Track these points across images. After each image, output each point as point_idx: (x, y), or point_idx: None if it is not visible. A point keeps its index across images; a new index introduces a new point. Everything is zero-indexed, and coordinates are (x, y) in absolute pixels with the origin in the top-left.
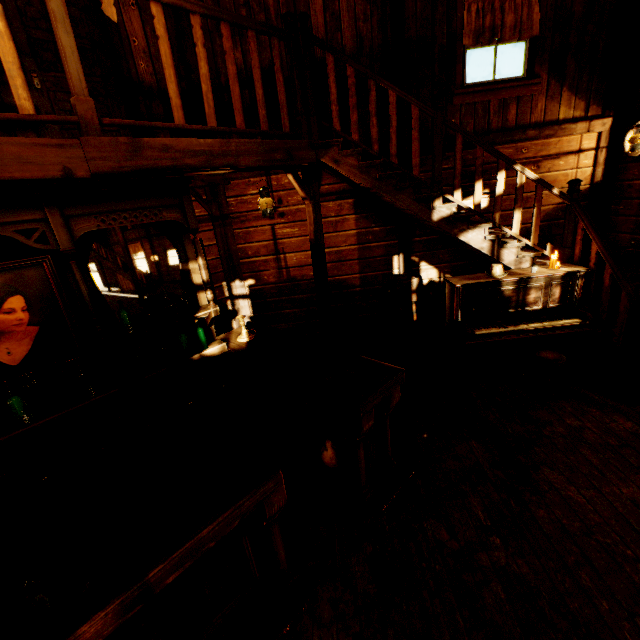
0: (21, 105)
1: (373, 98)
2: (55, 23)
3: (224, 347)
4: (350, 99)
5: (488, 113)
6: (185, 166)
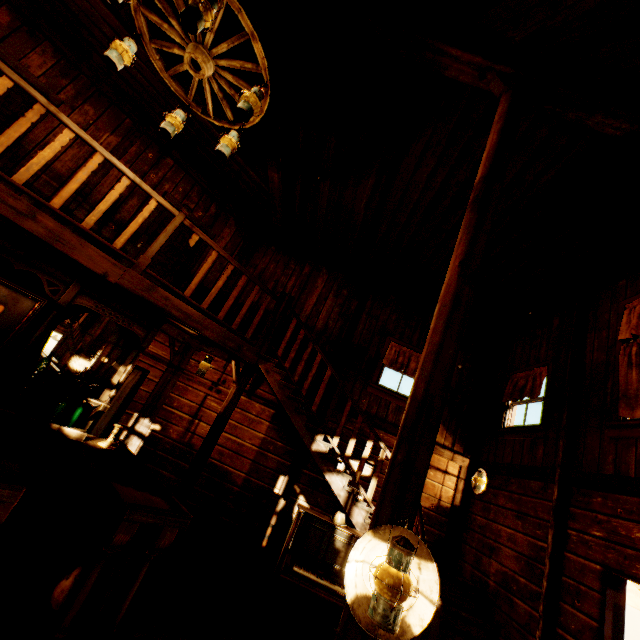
0: (117, 243)
1: (308, 351)
2: (164, 232)
3: (83, 436)
4: (295, 344)
5: (388, 408)
6: (170, 312)
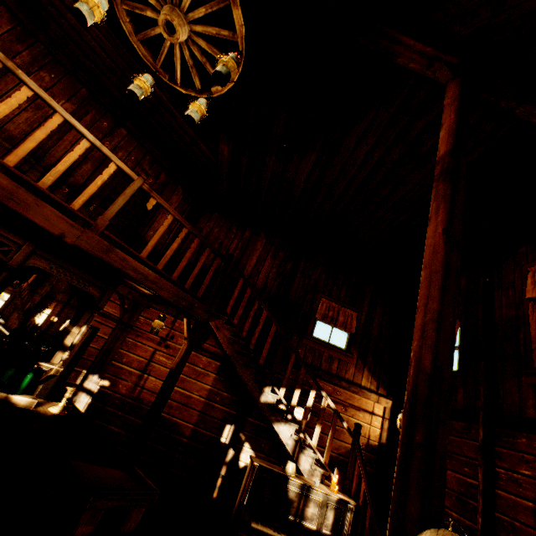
0: (74, 204)
1: (255, 309)
2: (122, 195)
3: (33, 403)
4: (242, 302)
5: (321, 358)
6: (127, 273)
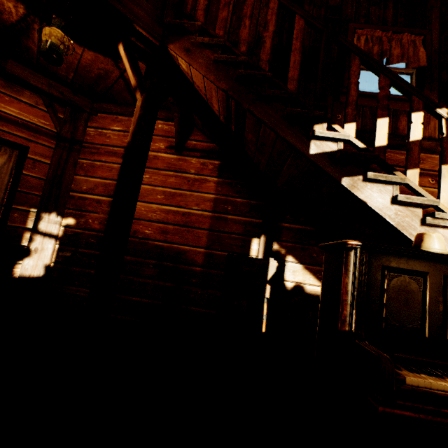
0: None
1: (250, 2)
2: None
3: None
4: None
5: None
6: None
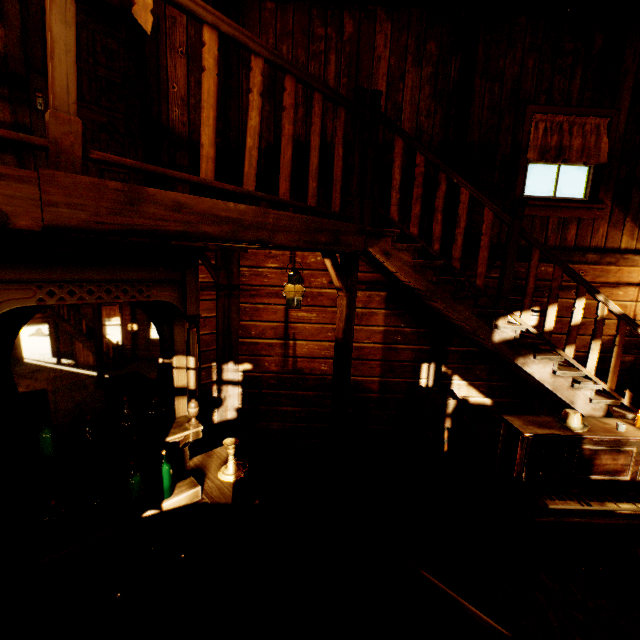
0: None
1: (442, 192)
2: (49, 4)
3: (197, 493)
4: (415, 189)
5: (546, 228)
6: (200, 234)
